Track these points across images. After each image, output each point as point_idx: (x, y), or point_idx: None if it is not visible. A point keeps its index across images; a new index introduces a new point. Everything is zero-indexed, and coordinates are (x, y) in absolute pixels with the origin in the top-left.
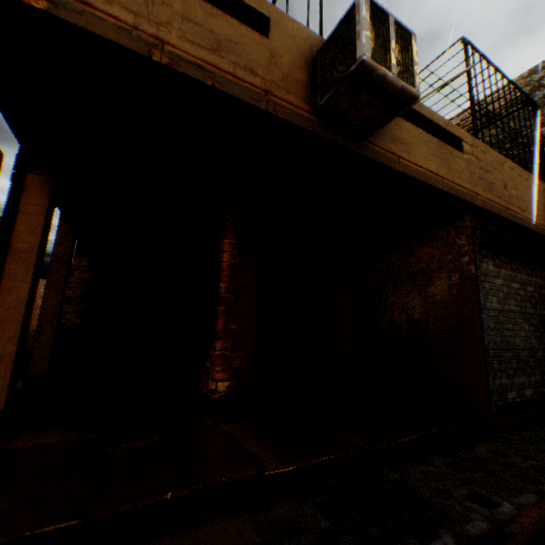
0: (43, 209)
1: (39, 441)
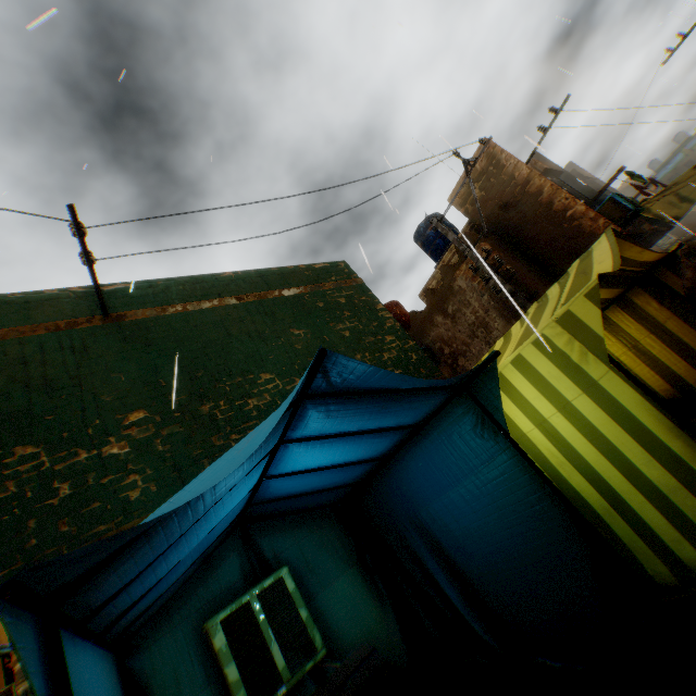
0: None
1: None
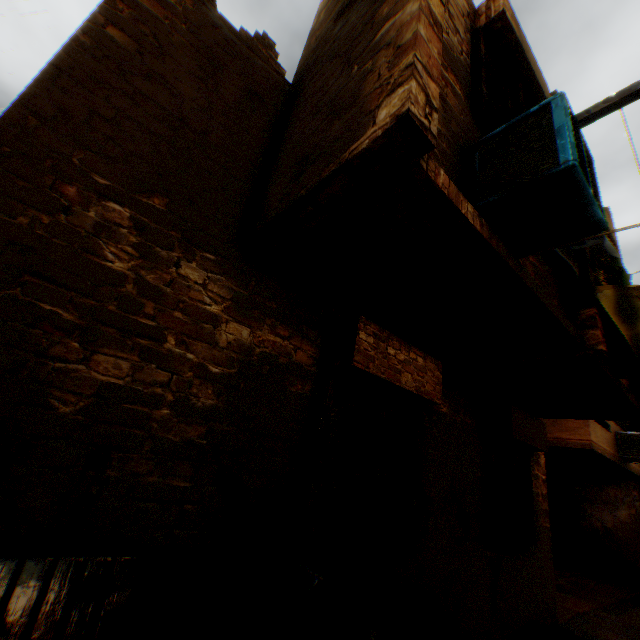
0: None
1: None
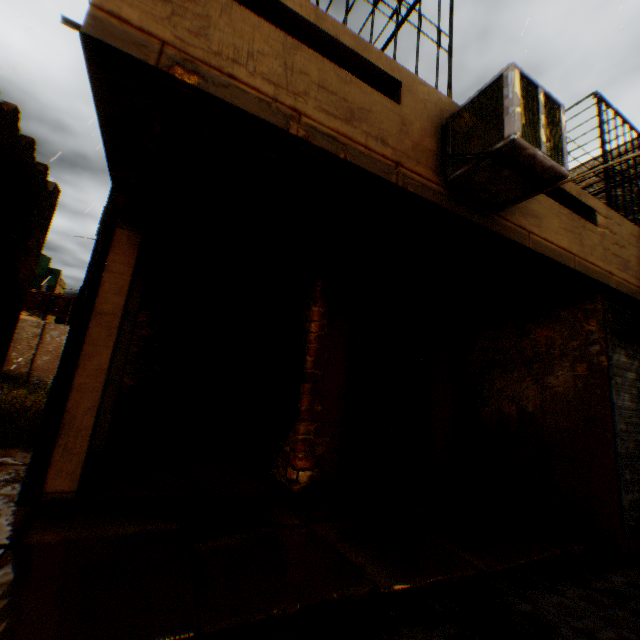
0: (128, 267)
1: (119, 530)
